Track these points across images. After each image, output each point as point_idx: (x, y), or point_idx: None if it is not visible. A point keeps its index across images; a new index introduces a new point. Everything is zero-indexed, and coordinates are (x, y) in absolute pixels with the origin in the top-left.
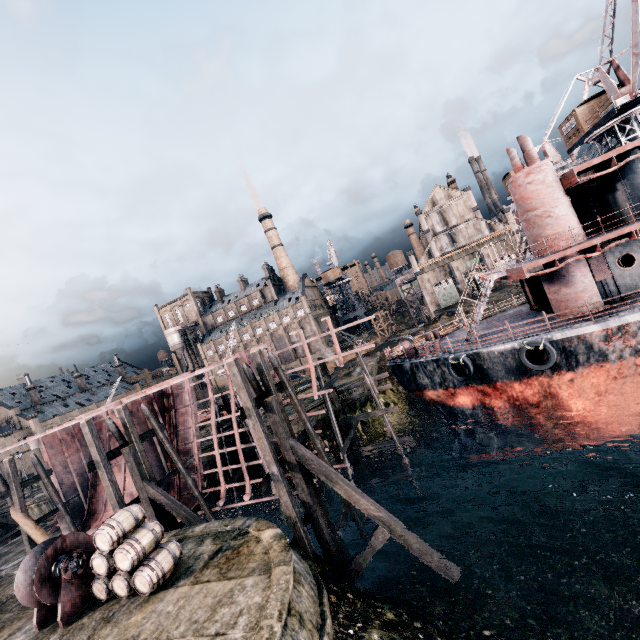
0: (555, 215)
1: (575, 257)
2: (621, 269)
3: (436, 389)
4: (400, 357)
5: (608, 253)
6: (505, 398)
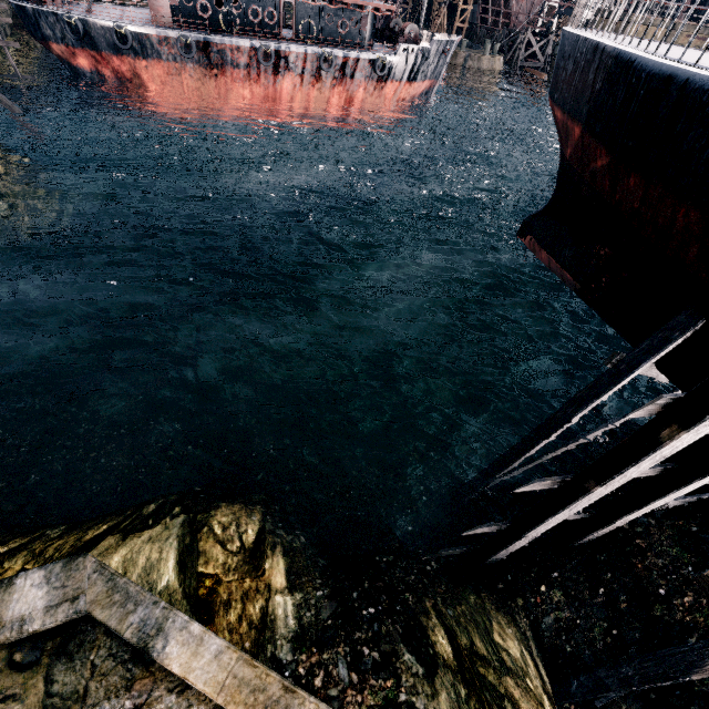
0: None
1: None
2: (185, 4)
3: (59, 44)
4: (27, 1)
5: None
6: (111, 69)
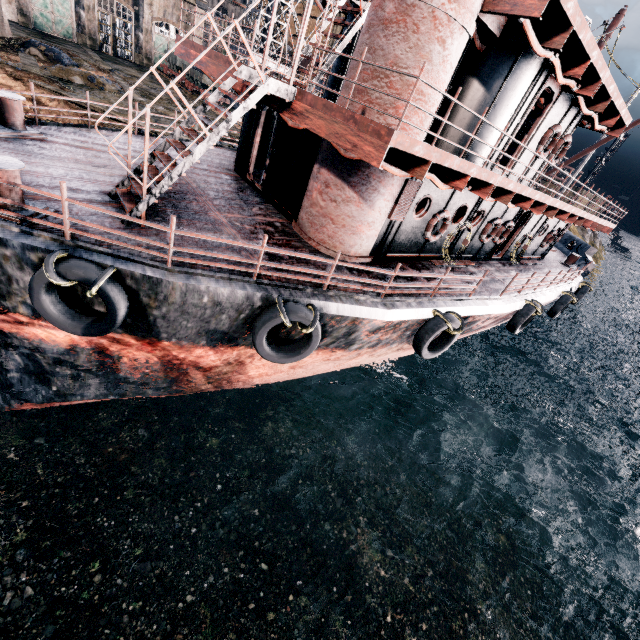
0: (449, 51)
1: (430, 173)
2: (413, 216)
3: None
4: None
5: (424, 184)
6: (159, 354)
